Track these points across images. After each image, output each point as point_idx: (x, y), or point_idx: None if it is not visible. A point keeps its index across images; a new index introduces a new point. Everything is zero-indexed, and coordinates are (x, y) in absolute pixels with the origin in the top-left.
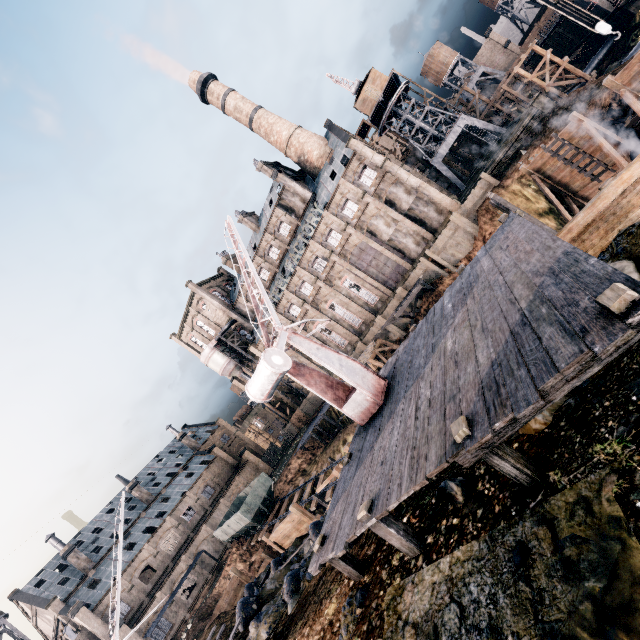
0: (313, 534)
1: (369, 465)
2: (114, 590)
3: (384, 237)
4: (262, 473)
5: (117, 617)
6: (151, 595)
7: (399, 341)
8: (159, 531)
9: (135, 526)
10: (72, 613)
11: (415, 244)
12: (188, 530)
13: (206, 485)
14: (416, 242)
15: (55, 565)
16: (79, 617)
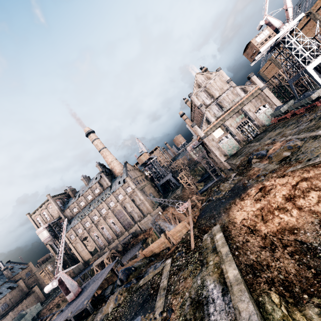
0: None
1: (61, 315)
2: None
3: (128, 210)
4: (39, 303)
5: None
6: None
7: (121, 251)
8: None
9: None
10: None
11: (138, 216)
12: None
13: (5, 302)
14: (138, 216)
15: None
16: None
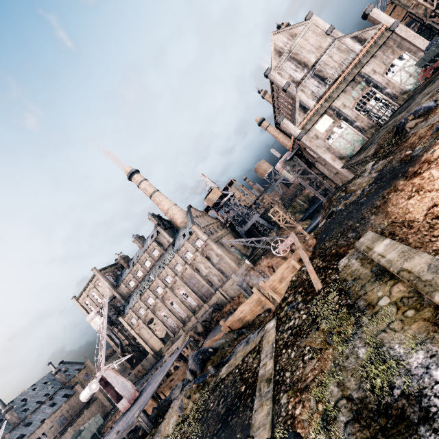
0: None
1: (109, 436)
2: None
3: (203, 273)
4: (98, 414)
5: None
6: None
7: (202, 333)
8: None
9: None
10: None
11: (218, 280)
12: None
13: (62, 415)
14: (218, 280)
15: None
16: None
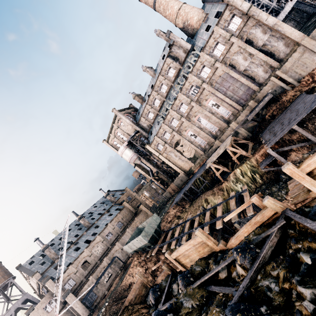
0: (244, 259)
1: None
2: (67, 272)
3: (241, 68)
4: (154, 214)
5: (59, 296)
6: (87, 277)
7: (245, 139)
8: (93, 243)
9: (80, 239)
10: (44, 282)
11: (264, 72)
12: (108, 244)
13: (119, 221)
14: (265, 70)
15: (39, 254)
16: (47, 284)
